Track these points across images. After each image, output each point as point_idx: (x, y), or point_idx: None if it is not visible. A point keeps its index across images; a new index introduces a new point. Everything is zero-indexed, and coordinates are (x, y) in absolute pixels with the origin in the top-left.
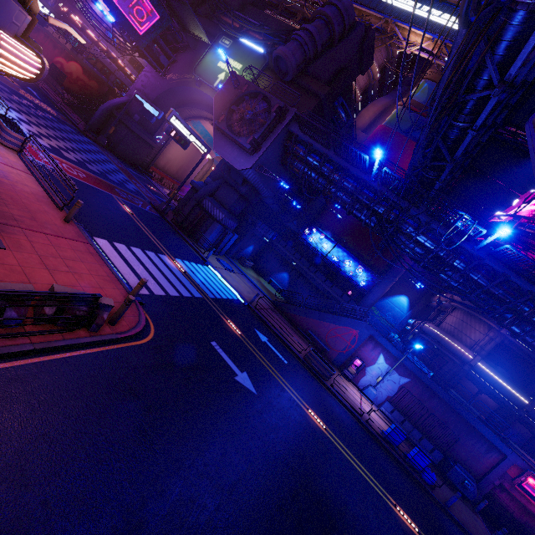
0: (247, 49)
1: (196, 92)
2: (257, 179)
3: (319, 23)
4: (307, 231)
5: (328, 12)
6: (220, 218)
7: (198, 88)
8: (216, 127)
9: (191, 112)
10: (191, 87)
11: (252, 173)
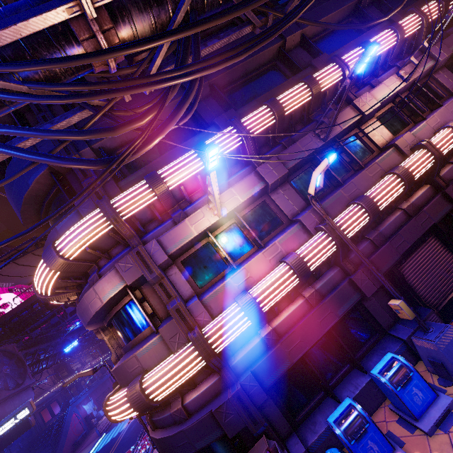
0: None
1: None
2: None
3: None
4: None
5: None
6: None
7: None
8: None
9: None
10: None
11: None
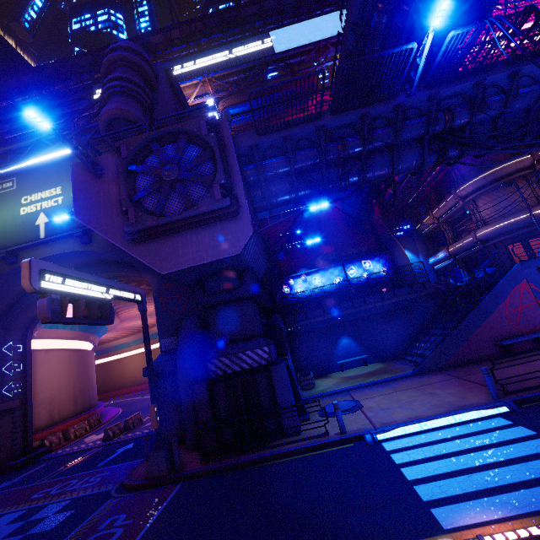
0: (48, 167)
1: (17, 274)
2: (256, 251)
3: (121, 70)
4: (286, 290)
5: (121, 53)
6: (265, 358)
7: (16, 265)
8: (134, 236)
9: (28, 312)
10: (2, 273)
11: (253, 244)
